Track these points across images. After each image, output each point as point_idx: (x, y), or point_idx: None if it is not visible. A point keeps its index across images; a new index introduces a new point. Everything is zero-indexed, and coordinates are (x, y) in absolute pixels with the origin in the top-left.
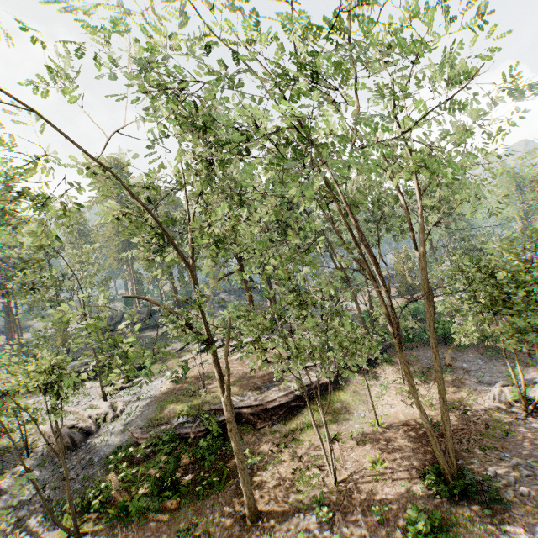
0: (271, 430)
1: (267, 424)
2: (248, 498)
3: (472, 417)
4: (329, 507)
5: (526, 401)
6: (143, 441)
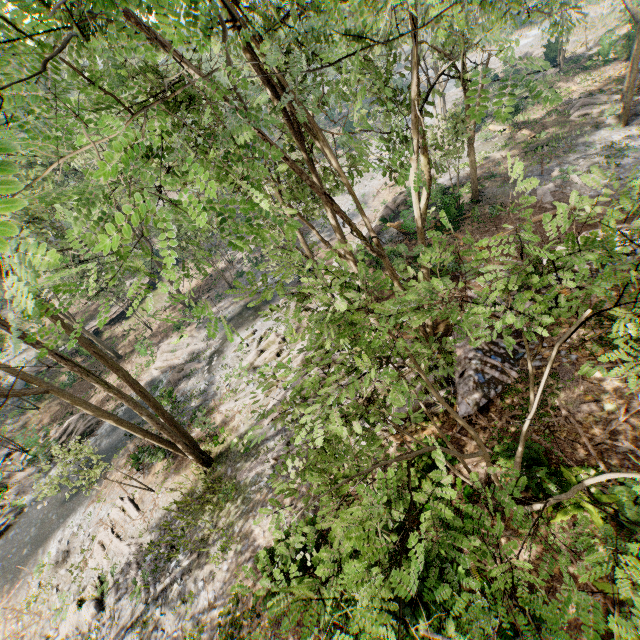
0: (122, 327)
1: (118, 326)
2: (113, 353)
3: (213, 277)
4: (150, 339)
5: (230, 262)
6: (43, 369)
